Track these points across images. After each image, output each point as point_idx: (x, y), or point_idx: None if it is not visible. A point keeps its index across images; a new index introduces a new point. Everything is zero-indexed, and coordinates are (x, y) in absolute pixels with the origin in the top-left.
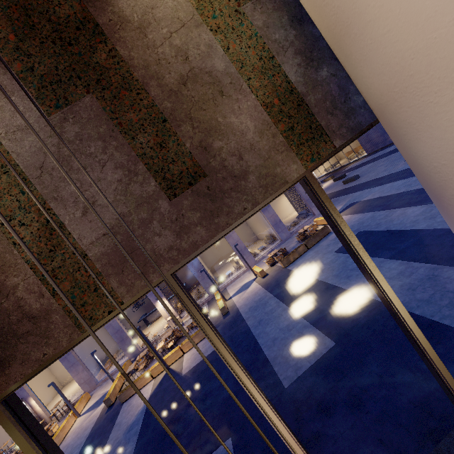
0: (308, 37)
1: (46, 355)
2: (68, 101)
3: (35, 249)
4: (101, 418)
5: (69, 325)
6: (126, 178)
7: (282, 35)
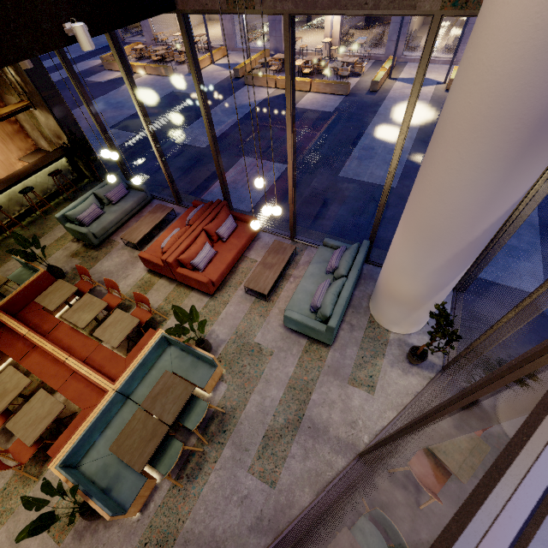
0: None
1: (207, 5)
2: None
3: None
4: (227, 82)
5: None
6: None
7: None
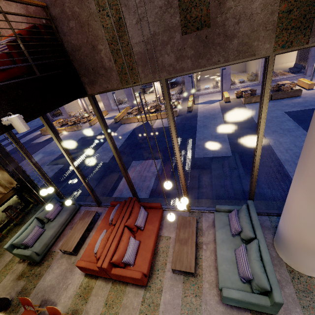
0: None
1: (108, 87)
2: None
3: (111, 34)
4: (111, 125)
5: (118, 80)
6: (165, 7)
7: None
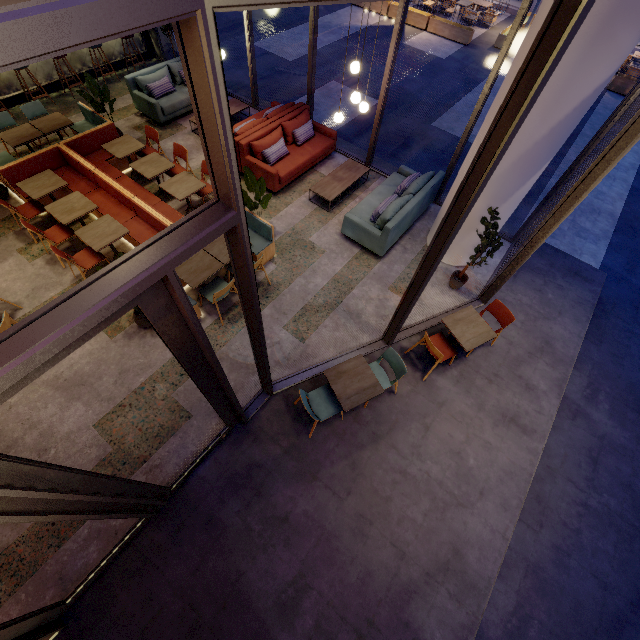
0: None
1: None
2: None
3: None
4: None
5: None
6: None
7: None
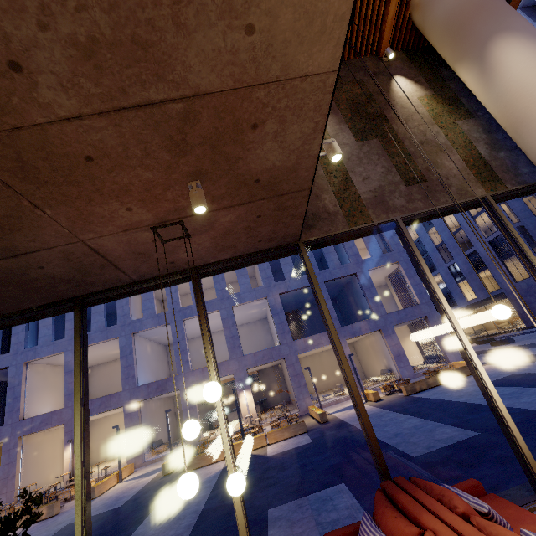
0: (493, 139)
1: (330, 230)
2: (366, 139)
3: (338, 187)
4: (155, 481)
5: (344, 222)
6: (386, 172)
7: (478, 135)
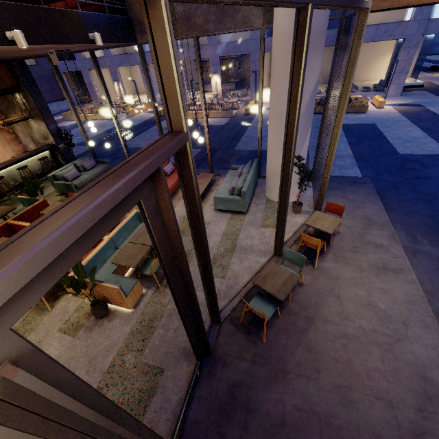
0: None
1: None
2: None
3: None
4: (154, 118)
5: None
6: None
7: None
